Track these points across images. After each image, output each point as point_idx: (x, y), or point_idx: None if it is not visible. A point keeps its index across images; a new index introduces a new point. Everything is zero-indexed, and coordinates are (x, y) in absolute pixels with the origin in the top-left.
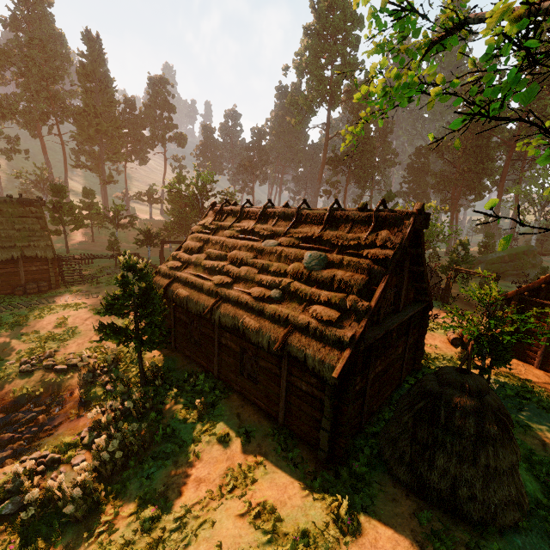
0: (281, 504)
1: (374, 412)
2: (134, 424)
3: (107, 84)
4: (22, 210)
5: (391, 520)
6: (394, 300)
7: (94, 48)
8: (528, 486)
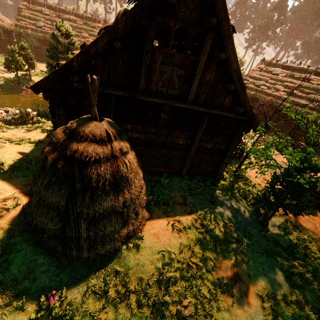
0: (1, 152)
1: None
2: (30, 110)
3: None
4: (95, 24)
5: (6, 185)
6: (181, 86)
7: None
8: (128, 262)
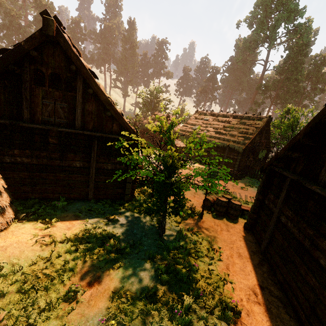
0: None
1: (29, 197)
2: None
3: (133, 44)
4: None
5: None
6: (67, 115)
7: (131, 26)
8: None
